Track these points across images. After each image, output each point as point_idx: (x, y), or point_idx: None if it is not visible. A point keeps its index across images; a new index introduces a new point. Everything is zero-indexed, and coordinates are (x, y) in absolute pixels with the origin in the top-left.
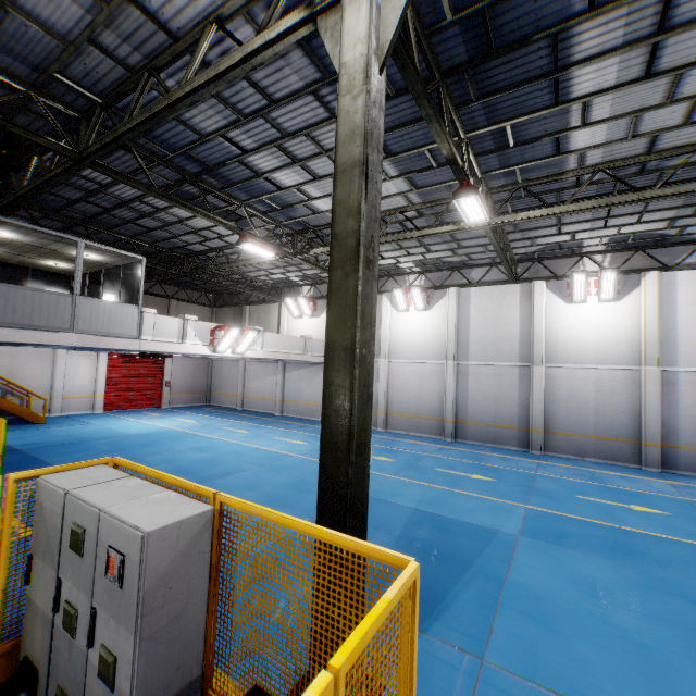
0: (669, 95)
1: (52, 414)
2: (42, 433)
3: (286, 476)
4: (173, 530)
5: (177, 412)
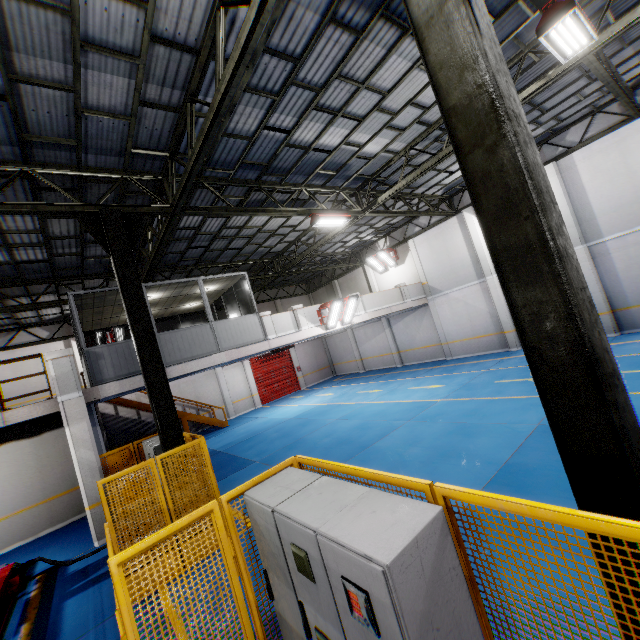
0: None
1: (230, 418)
2: (230, 434)
3: (442, 424)
4: (411, 552)
5: (315, 390)
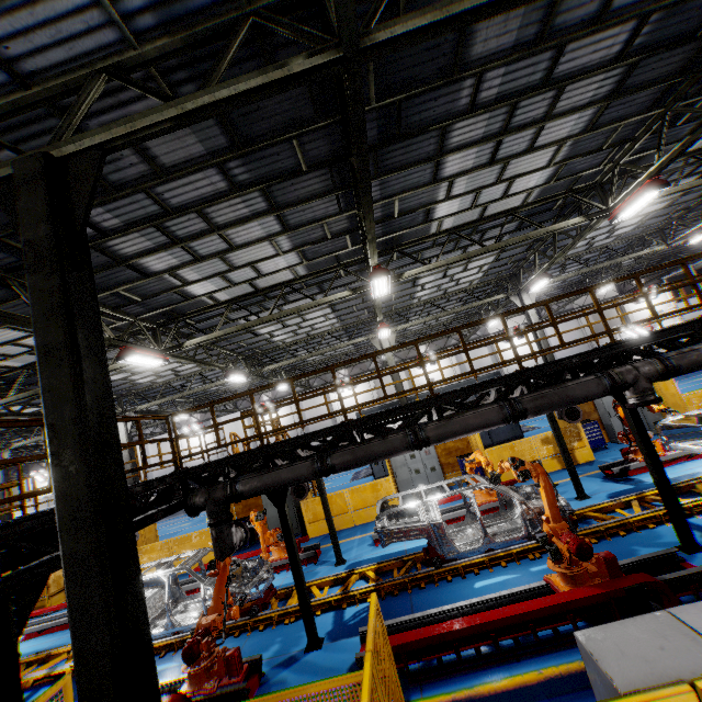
0: None
1: None
2: None
3: None
4: None
5: None
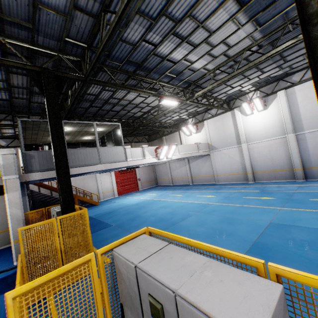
0: None
1: (101, 200)
2: (99, 209)
3: (216, 216)
4: None
5: (146, 191)
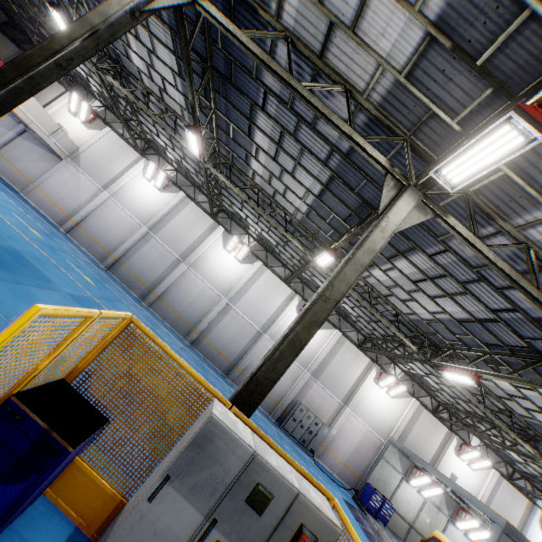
0: (280, 176)
1: None
2: None
3: None
4: None
5: None
